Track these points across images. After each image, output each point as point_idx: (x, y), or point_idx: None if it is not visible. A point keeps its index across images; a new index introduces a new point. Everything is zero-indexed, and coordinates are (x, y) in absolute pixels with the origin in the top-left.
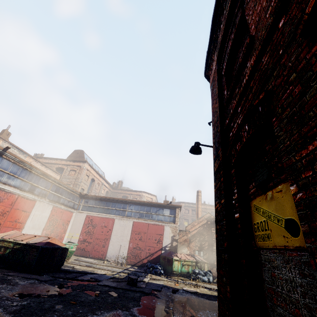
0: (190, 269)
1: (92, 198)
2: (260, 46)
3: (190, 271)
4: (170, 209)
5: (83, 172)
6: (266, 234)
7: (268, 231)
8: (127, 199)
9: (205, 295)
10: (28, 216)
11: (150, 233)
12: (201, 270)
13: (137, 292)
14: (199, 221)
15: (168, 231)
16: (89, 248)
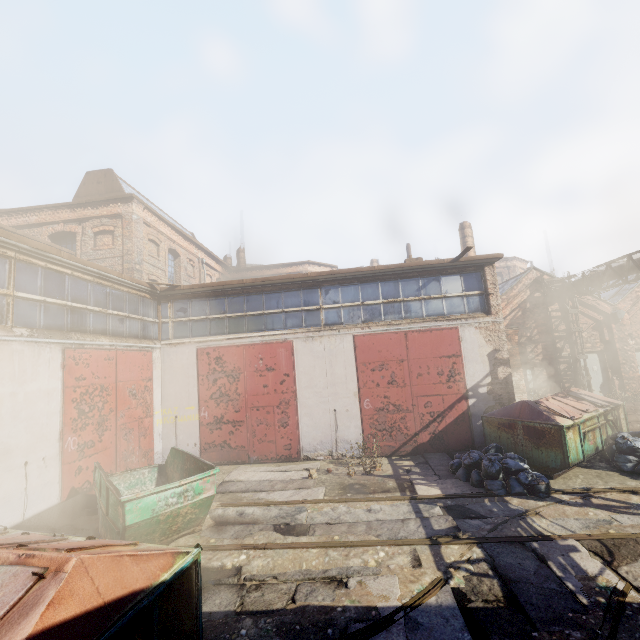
0: (598, 438)
1: (195, 295)
2: None
3: (599, 445)
4: (462, 274)
5: (138, 232)
6: None
7: None
8: (314, 274)
9: None
10: None
11: (419, 357)
12: (616, 430)
13: None
14: (510, 296)
15: (473, 342)
16: (243, 439)
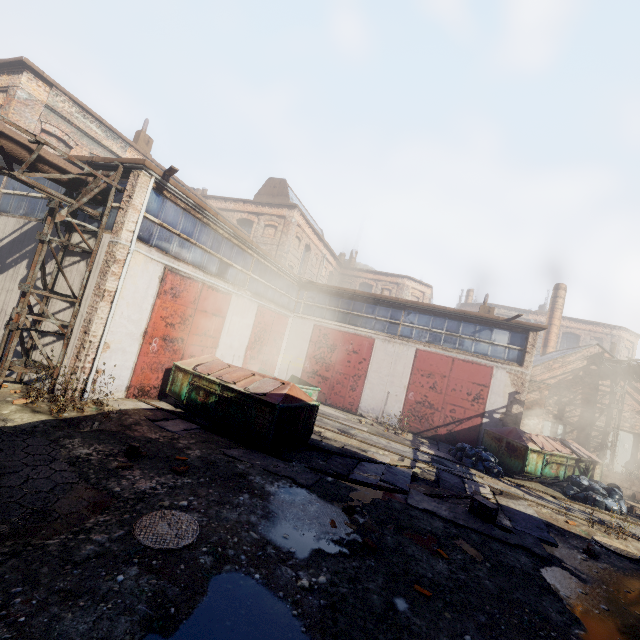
0: (561, 471)
1: (323, 290)
2: None
3: (561, 476)
4: (510, 331)
5: (292, 231)
6: None
7: None
8: (403, 300)
9: None
10: (222, 325)
11: (457, 378)
12: (585, 476)
13: (517, 550)
14: (566, 360)
15: (501, 381)
16: (325, 389)
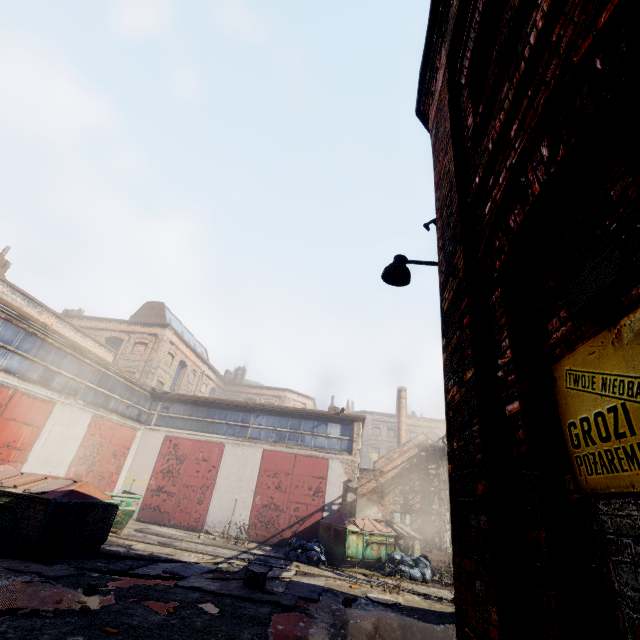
0: (383, 551)
1: (178, 400)
2: None
3: (383, 557)
4: (341, 424)
5: (163, 347)
6: (623, 449)
7: (630, 437)
8: (251, 403)
9: (417, 611)
10: (37, 436)
11: (300, 474)
12: (406, 554)
13: (265, 605)
14: (402, 450)
15: (336, 471)
16: (170, 507)
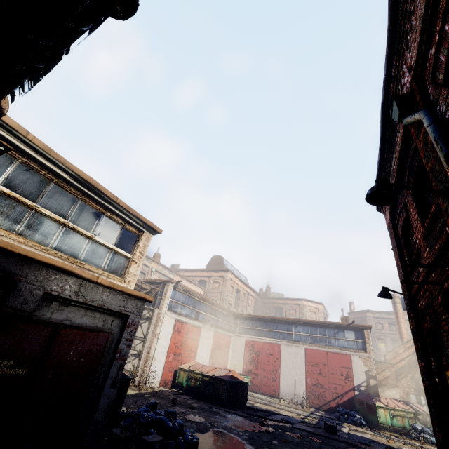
0: (406, 422)
1: (247, 318)
2: (424, 272)
3: (407, 426)
4: (354, 331)
5: (228, 283)
6: None
7: None
8: (291, 319)
9: None
10: (198, 345)
11: (332, 364)
12: (426, 426)
13: (342, 442)
14: (405, 346)
15: (358, 363)
16: (257, 382)
